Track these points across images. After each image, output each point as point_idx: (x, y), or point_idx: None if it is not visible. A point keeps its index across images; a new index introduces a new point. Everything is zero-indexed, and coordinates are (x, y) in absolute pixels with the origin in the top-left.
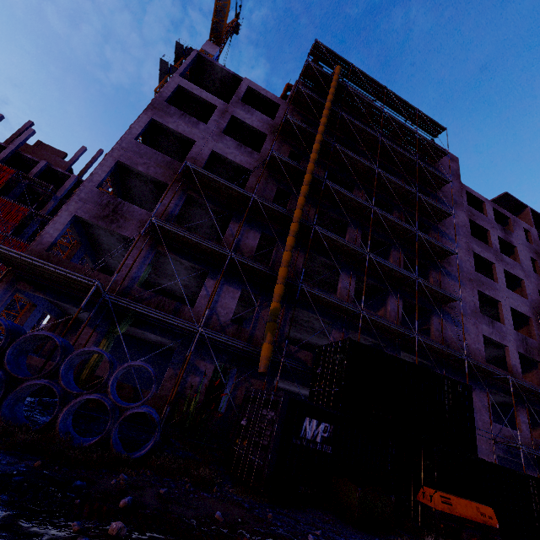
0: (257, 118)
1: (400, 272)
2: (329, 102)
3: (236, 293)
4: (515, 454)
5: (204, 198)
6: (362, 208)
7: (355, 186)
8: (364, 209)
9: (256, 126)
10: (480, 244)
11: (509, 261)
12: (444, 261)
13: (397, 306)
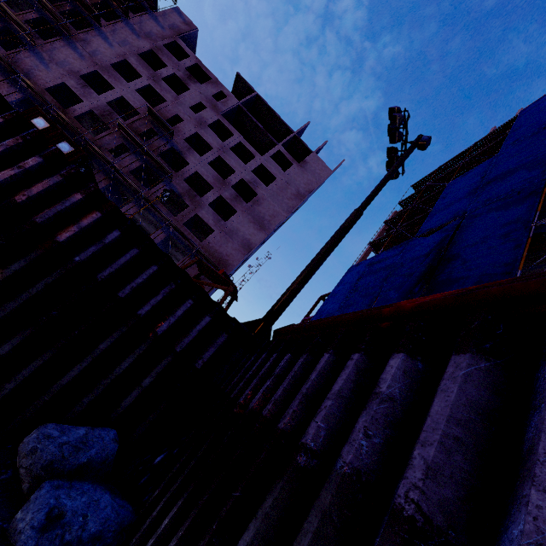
0: None
1: None
2: None
3: None
4: None
5: None
6: None
7: None
8: None
9: None
10: (142, 62)
11: (164, 86)
12: (81, 42)
13: None
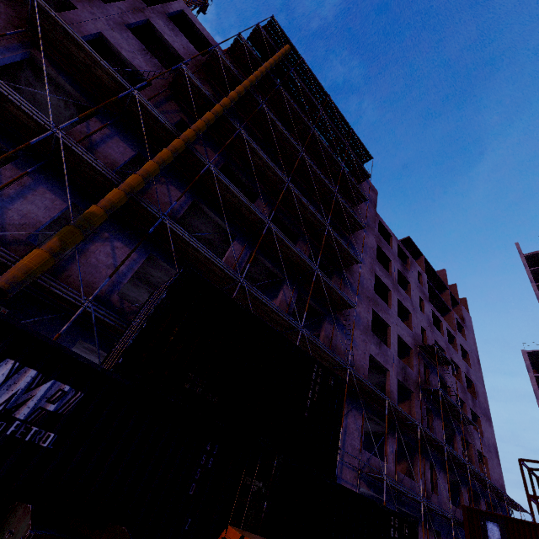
0: (182, 43)
1: (301, 259)
2: (268, 63)
3: (58, 204)
4: (378, 488)
5: (40, 44)
6: (277, 181)
7: (277, 165)
8: (278, 183)
9: (177, 49)
10: (382, 269)
11: (402, 293)
12: (348, 271)
13: (290, 298)
